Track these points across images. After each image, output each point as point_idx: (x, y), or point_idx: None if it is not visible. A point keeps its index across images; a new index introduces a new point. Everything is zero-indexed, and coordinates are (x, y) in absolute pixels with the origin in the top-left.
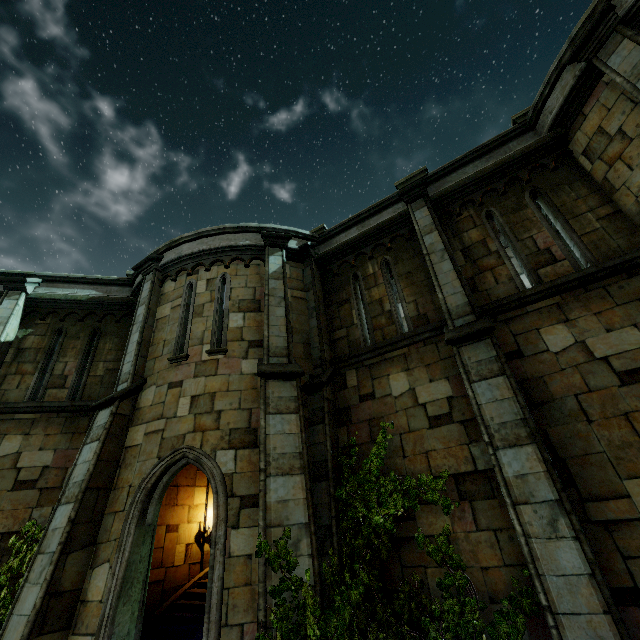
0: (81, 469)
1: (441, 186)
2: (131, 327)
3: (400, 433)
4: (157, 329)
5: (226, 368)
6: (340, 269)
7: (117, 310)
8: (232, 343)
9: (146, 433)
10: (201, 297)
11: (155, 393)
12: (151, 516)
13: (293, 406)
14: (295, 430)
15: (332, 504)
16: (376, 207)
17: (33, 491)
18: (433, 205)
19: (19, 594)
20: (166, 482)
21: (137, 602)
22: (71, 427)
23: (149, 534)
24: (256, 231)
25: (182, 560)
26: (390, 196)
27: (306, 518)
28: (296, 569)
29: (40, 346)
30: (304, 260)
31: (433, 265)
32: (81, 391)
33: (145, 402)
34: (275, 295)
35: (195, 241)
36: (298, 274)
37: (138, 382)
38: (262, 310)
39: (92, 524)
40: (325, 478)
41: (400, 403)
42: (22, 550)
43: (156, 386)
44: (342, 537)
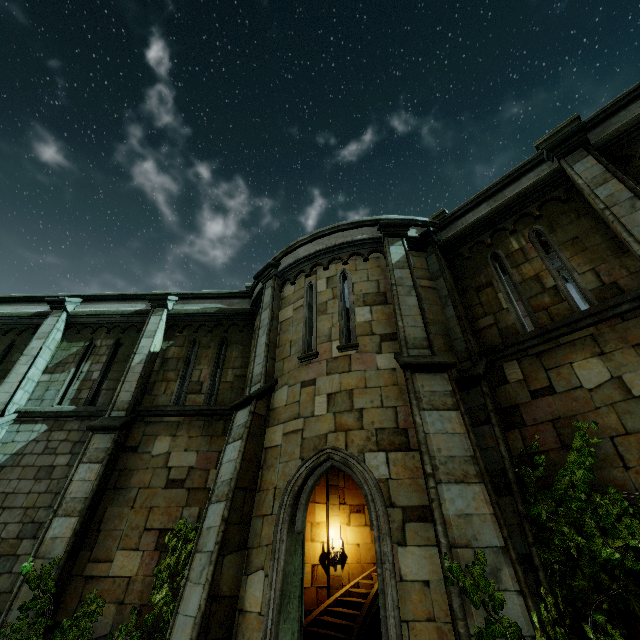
0: (227, 468)
1: (604, 130)
2: (257, 331)
3: (610, 436)
4: (282, 331)
5: (360, 364)
6: (472, 252)
7: (240, 320)
8: (362, 338)
9: (284, 433)
10: (323, 295)
11: (288, 393)
12: (300, 523)
13: (450, 402)
14: (459, 429)
15: (526, 526)
16: (511, 176)
17: (182, 490)
18: (598, 153)
19: (182, 592)
20: (311, 486)
21: (295, 621)
22: (209, 430)
23: (299, 543)
24: (371, 224)
25: (309, 582)
26: (529, 159)
27: (500, 540)
28: (503, 608)
29: (180, 356)
30: (426, 248)
31: (619, 219)
32: (215, 396)
33: (279, 402)
34: (403, 284)
35: (310, 243)
36: (422, 263)
37: (270, 382)
38: (389, 302)
39: (242, 526)
40: (506, 492)
41: (600, 397)
42: (177, 548)
43: (288, 386)
44: (548, 573)
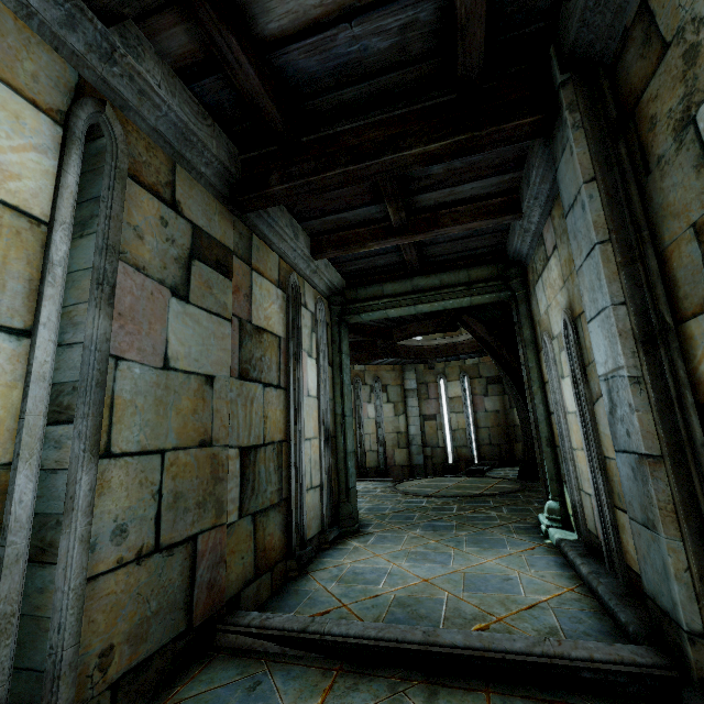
0: None
1: None
2: None
3: None
4: None
5: None
6: None
7: None
8: None
9: None
10: None
11: None
12: None
13: None
14: None
15: None
16: None
17: None
18: None
19: None
20: None
21: None
22: None
23: None
24: None
25: None
26: None
27: None
28: None
29: None
30: None
31: None
32: None
33: None
34: None
35: None
36: None
37: None
38: None
39: None
40: None
41: None
42: None
43: None
44: None
